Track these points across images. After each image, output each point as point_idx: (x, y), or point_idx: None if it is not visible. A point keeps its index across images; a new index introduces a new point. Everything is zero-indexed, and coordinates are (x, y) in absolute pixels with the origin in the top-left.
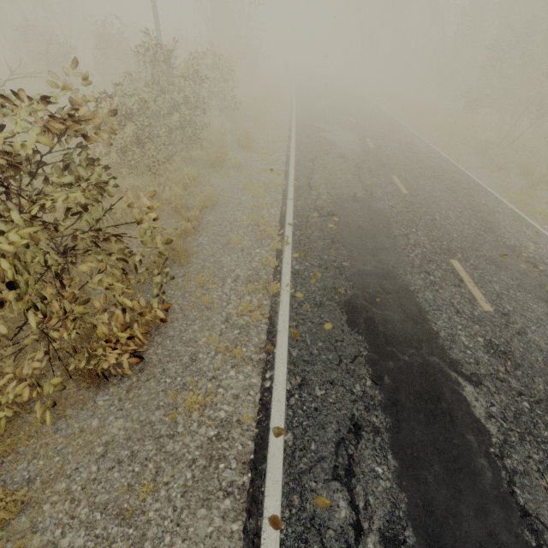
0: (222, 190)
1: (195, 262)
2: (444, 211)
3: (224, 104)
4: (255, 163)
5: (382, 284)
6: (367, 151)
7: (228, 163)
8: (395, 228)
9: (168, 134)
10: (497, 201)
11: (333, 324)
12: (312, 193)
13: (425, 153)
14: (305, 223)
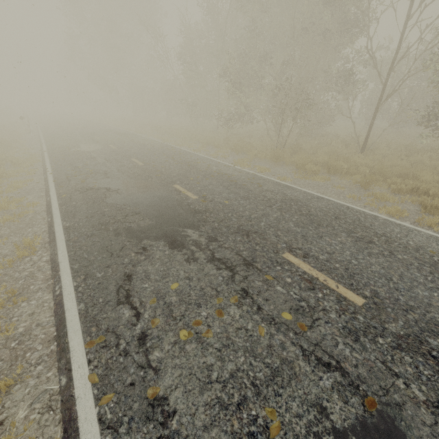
0: None
1: None
2: None
3: None
4: None
5: None
6: (196, 209)
7: None
8: None
9: None
10: (406, 230)
11: None
12: None
13: (251, 182)
14: None
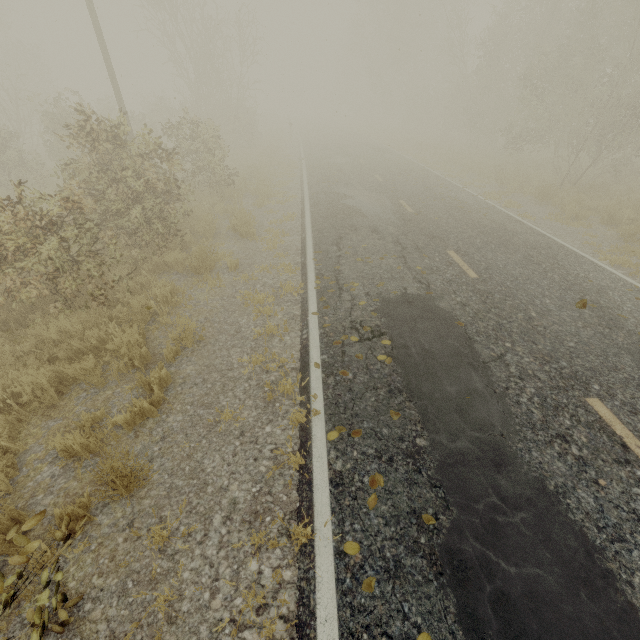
0: (210, 311)
1: (155, 481)
2: (538, 301)
3: (215, 180)
4: (259, 256)
5: (496, 485)
6: (406, 218)
7: (220, 262)
8: (479, 345)
9: (131, 234)
10: (597, 269)
11: (433, 636)
12: (344, 298)
13: (479, 210)
14: (340, 357)
